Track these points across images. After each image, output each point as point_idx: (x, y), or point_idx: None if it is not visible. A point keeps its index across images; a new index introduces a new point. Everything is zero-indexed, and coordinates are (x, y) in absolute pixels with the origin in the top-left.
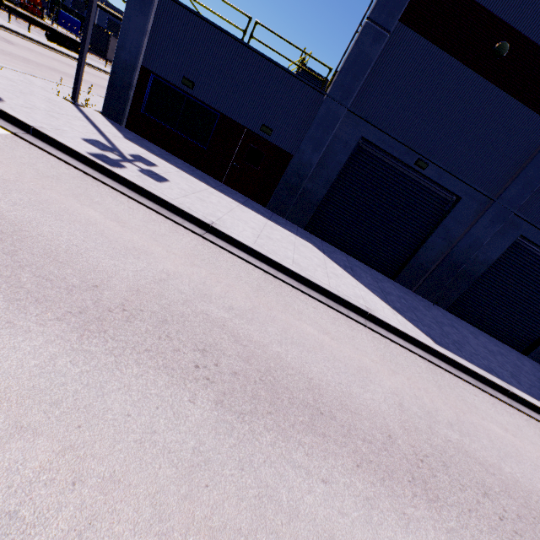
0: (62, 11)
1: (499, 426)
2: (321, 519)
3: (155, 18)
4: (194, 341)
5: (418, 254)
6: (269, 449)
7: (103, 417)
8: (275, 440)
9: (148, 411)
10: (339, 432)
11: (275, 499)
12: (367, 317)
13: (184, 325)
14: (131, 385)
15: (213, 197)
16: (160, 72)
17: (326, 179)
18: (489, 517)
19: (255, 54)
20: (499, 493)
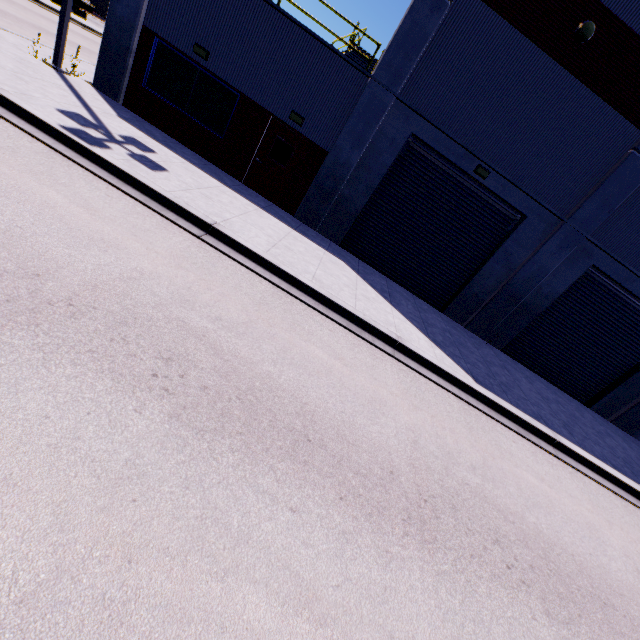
0: None
1: (535, 475)
2: (278, 548)
3: None
4: (158, 348)
5: (473, 282)
6: (229, 470)
7: (11, 415)
8: (239, 462)
9: (76, 415)
10: (327, 462)
11: (223, 522)
12: (396, 347)
13: (149, 330)
14: (58, 385)
15: (225, 197)
16: (167, 35)
17: (367, 184)
18: (495, 564)
19: (285, 19)
20: (515, 542)
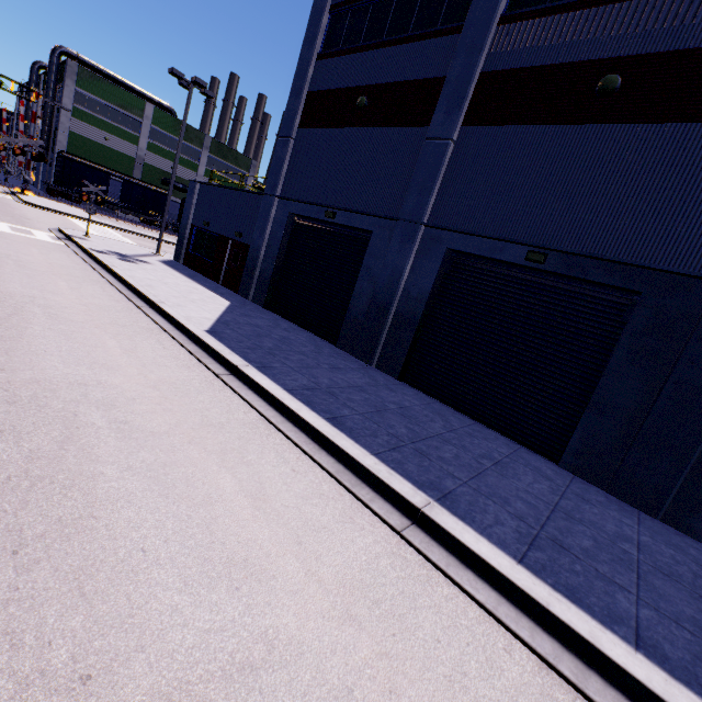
0: None
1: (125, 347)
2: None
3: (198, 197)
4: None
5: (351, 306)
6: None
7: None
8: None
9: None
10: None
11: None
12: (154, 307)
13: None
14: None
15: (167, 274)
16: (198, 224)
17: (273, 256)
18: None
19: (234, 191)
20: None
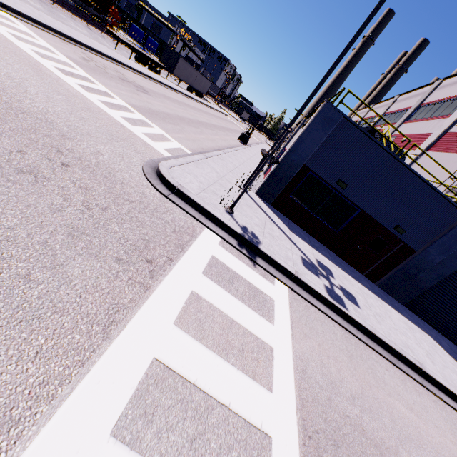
0: (133, 24)
1: None
2: None
3: (330, 133)
4: None
5: None
6: None
7: None
8: None
9: None
10: None
11: None
12: None
13: None
14: None
15: (372, 301)
16: (319, 171)
17: (439, 273)
18: None
19: (411, 173)
20: None
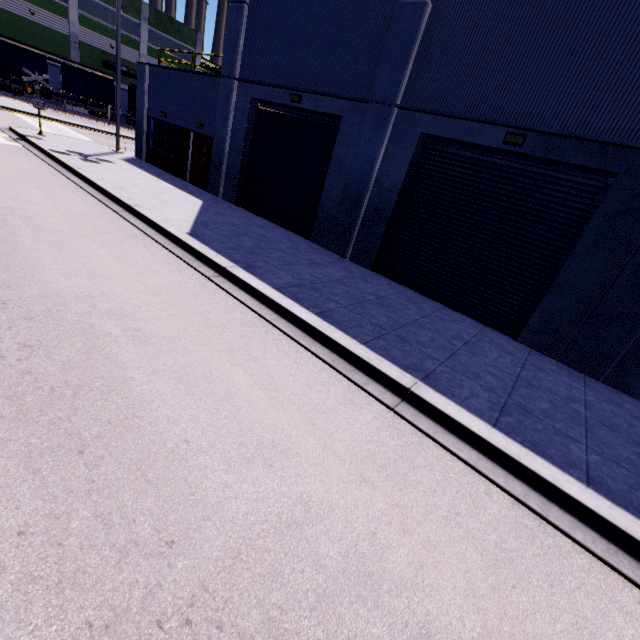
0: None
1: (116, 256)
2: None
3: (149, 83)
4: None
5: (322, 200)
6: None
7: None
8: None
9: None
10: None
11: None
12: (131, 211)
13: None
14: None
15: (133, 174)
16: (154, 115)
17: (238, 149)
18: None
19: (188, 74)
20: None
